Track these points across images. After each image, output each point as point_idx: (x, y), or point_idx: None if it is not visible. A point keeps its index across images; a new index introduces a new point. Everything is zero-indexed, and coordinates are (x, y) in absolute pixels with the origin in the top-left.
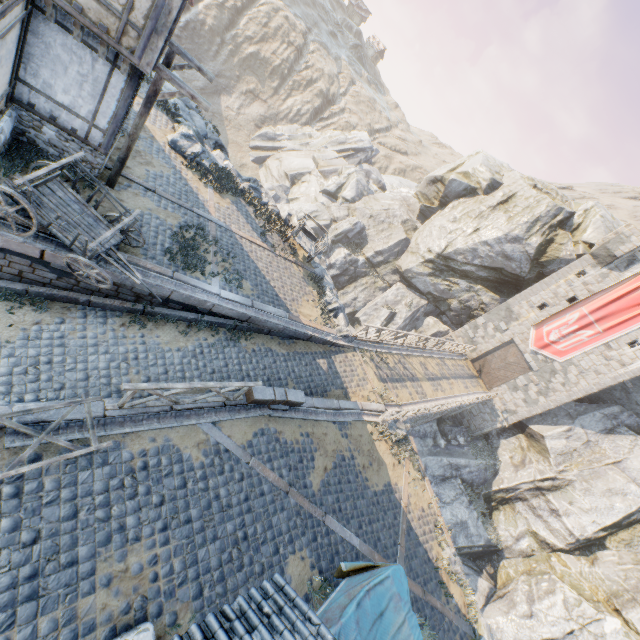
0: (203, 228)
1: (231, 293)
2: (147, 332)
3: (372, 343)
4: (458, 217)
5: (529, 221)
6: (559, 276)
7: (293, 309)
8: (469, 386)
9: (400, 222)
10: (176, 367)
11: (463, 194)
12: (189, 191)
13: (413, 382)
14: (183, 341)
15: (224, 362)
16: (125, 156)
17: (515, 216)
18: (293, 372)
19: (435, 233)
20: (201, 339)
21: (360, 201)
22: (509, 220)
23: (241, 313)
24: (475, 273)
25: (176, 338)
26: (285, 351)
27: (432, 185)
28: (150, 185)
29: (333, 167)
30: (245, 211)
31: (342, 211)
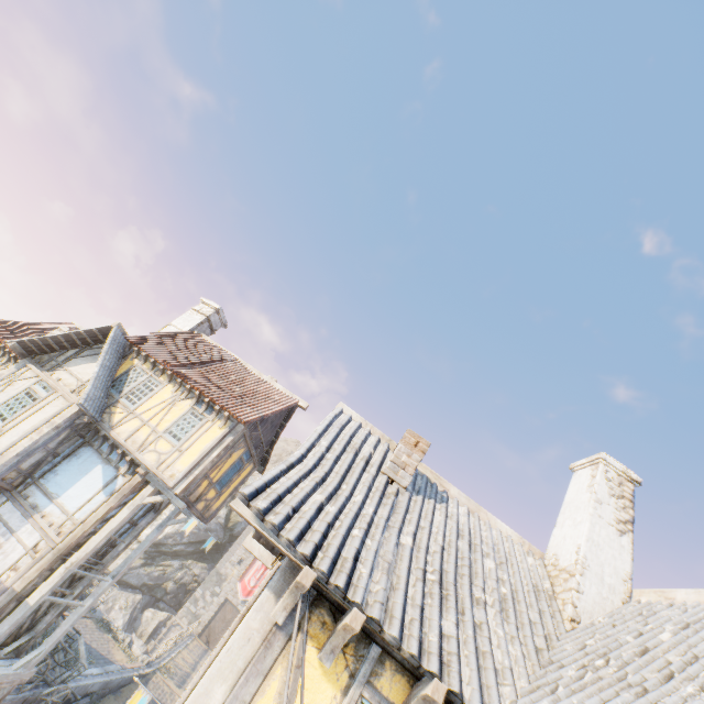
0: None
1: (94, 668)
2: None
3: (157, 659)
4: None
5: None
6: (245, 535)
7: (115, 660)
8: None
9: None
10: None
11: None
12: None
13: (190, 677)
14: None
15: None
16: None
17: None
18: None
19: None
20: None
21: None
22: None
23: (105, 681)
24: (185, 550)
25: None
26: (122, 702)
27: None
28: None
29: None
30: None
31: None
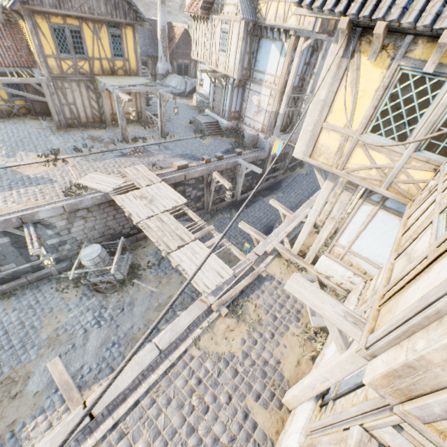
0: None
1: None
2: None
3: None
4: None
5: None
6: None
7: None
8: None
9: None
10: None
11: None
12: None
13: None
14: None
15: None
16: None
17: None
18: None
19: None
20: None
21: None
22: None
23: None
24: None
25: None
26: None
27: None
28: None
29: None
30: None
31: None
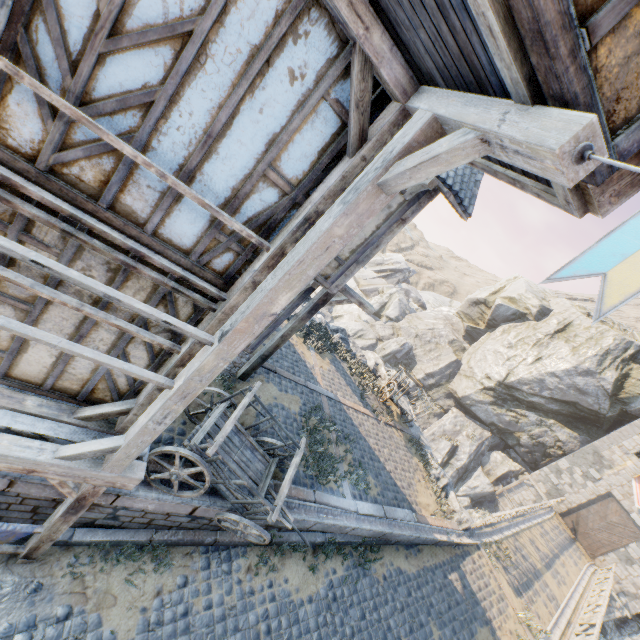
0: (320, 408)
1: (364, 502)
2: (274, 575)
3: (486, 527)
4: (513, 342)
5: (598, 354)
6: None
7: (413, 501)
8: (576, 559)
9: (447, 342)
10: (313, 636)
11: (512, 318)
12: (298, 359)
13: (538, 580)
14: (312, 581)
15: (360, 609)
16: (269, 353)
17: (579, 347)
18: (431, 606)
19: (490, 357)
20: (330, 572)
21: (403, 319)
22: (574, 350)
23: (377, 531)
24: (545, 405)
25: (305, 578)
26: (415, 569)
27: (475, 306)
28: (270, 364)
29: (373, 286)
30: (341, 369)
31: (387, 330)
